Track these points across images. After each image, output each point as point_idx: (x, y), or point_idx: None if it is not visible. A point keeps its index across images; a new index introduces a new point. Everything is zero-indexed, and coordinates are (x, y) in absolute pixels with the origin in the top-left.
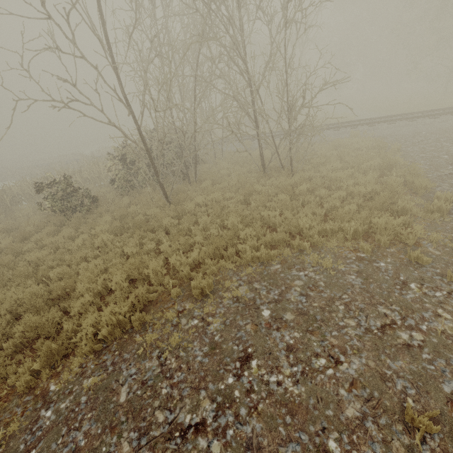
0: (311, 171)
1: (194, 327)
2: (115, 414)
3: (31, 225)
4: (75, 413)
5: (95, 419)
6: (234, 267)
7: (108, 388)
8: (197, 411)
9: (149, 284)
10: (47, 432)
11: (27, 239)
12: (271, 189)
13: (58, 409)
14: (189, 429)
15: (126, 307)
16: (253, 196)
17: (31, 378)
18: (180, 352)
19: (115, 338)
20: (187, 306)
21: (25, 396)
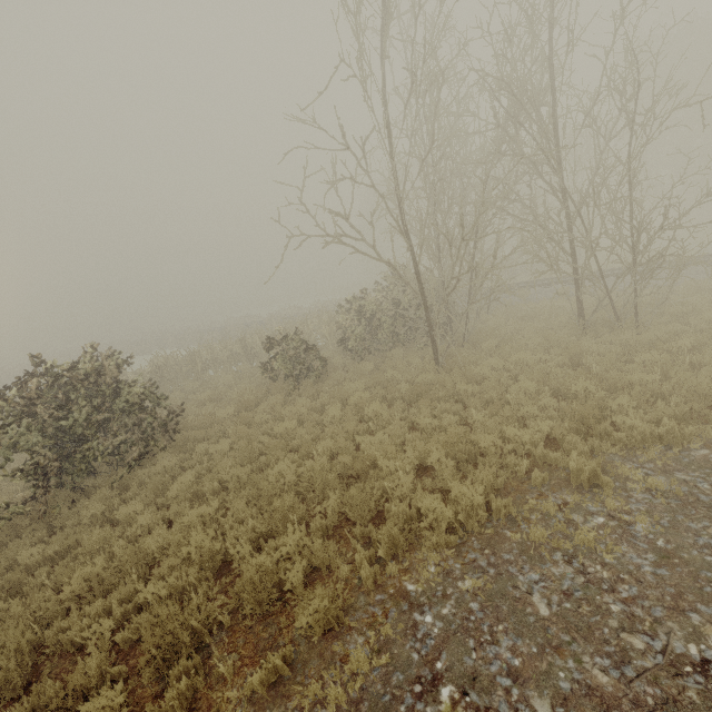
0: (674, 323)
1: (603, 526)
2: (545, 630)
3: (249, 393)
4: (473, 622)
5: (514, 633)
6: (616, 450)
7: (507, 595)
8: (704, 641)
9: (477, 469)
10: (444, 641)
11: (250, 410)
12: (615, 347)
13: (440, 615)
14: (708, 665)
15: (481, 488)
16: (588, 357)
17: (376, 569)
18: (603, 558)
19: (470, 533)
20: (569, 499)
21: (373, 594)
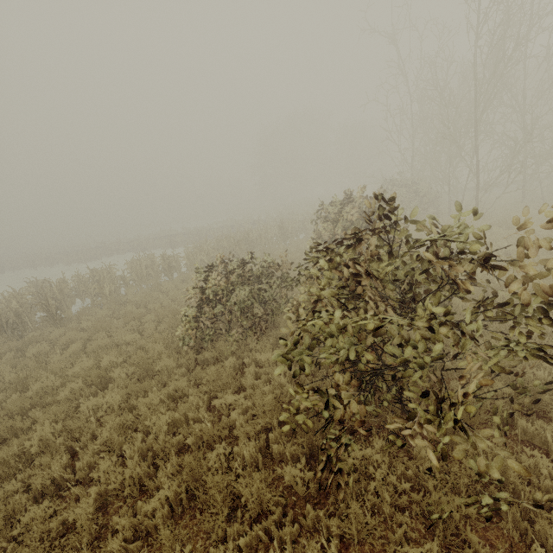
0: None
1: None
2: None
3: None
4: None
5: None
6: None
7: None
8: None
9: None
10: None
11: None
12: None
13: None
14: None
15: None
16: None
17: None
18: None
19: None
20: None
21: None
